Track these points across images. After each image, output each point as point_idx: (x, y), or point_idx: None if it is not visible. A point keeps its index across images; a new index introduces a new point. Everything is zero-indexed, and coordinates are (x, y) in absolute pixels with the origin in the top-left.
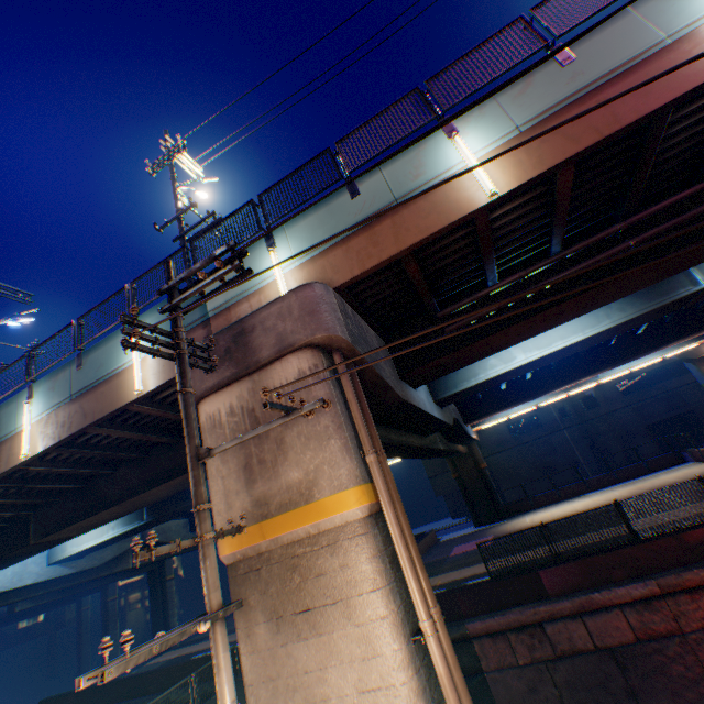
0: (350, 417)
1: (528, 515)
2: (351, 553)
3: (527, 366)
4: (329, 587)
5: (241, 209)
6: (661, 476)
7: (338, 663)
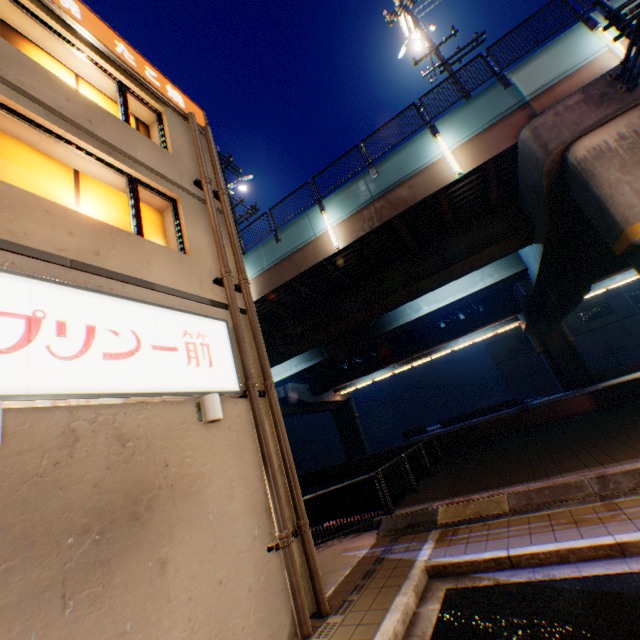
0: None
1: (627, 375)
2: None
3: None
4: None
5: (545, 7)
6: None
7: None
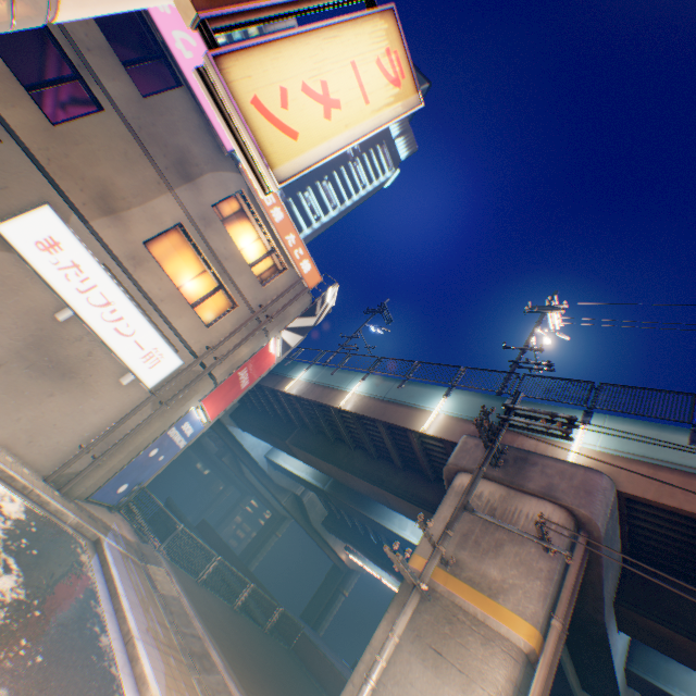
0: (559, 581)
1: None
2: (495, 657)
3: None
4: (463, 658)
5: (579, 381)
6: None
7: None
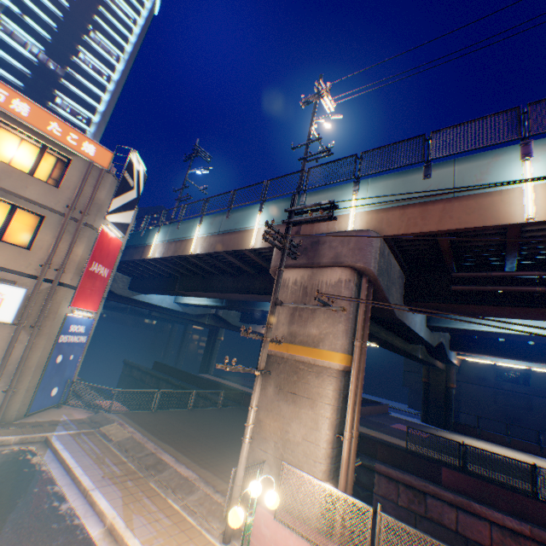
0: (355, 316)
1: (469, 439)
2: (325, 382)
3: (520, 336)
4: (308, 390)
5: (347, 158)
6: None
7: (298, 422)
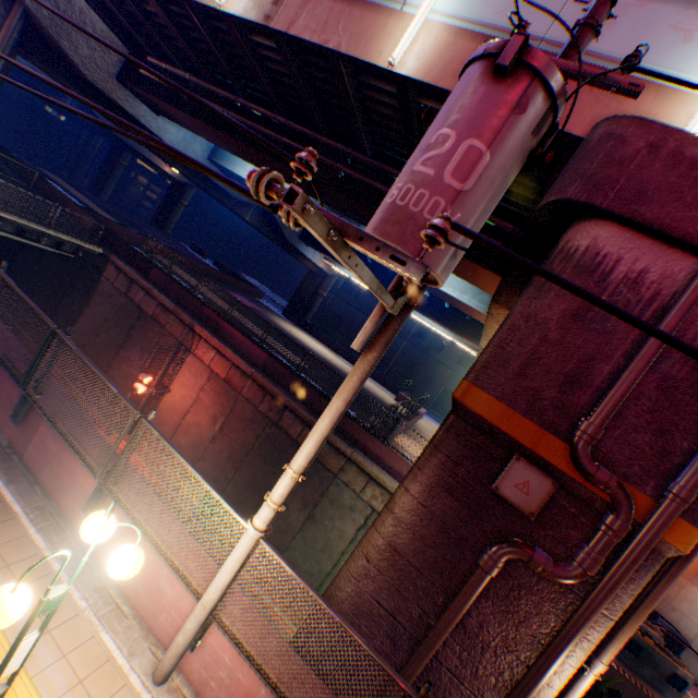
0: None
1: (302, 332)
2: None
3: None
4: None
5: None
6: (369, 382)
7: None
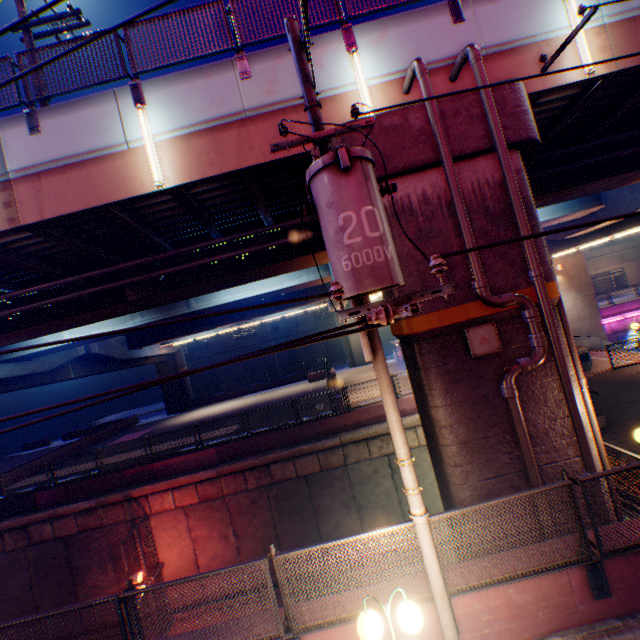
0: None
1: (199, 410)
2: None
3: (86, 341)
4: None
5: None
6: (282, 390)
7: None
